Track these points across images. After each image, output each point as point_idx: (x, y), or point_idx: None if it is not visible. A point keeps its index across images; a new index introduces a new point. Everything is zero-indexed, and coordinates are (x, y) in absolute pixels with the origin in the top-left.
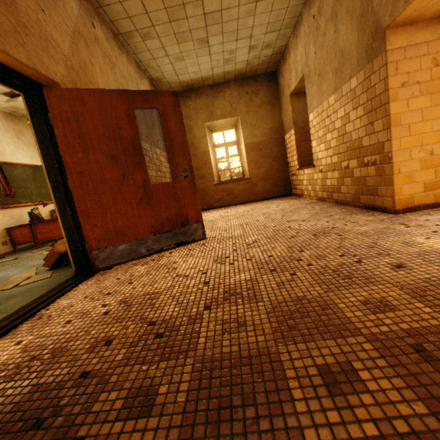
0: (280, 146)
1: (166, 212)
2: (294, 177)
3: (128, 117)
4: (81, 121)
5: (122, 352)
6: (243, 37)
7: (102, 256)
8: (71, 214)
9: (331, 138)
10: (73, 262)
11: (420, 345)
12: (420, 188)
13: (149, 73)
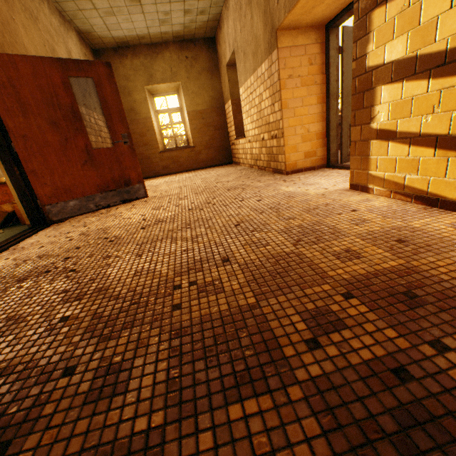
0: (221, 116)
1: (110, 174)
2: (233, 146)
3: (64, 85)
4: (17, 87)
5: (89, 249)
6: (176, 0)
7: (55, 211)
8: (20, 174)
9: (253, 113)
10: (28, 216)
11: (239, 225)
12: (302, 156)
13: (76, 25)
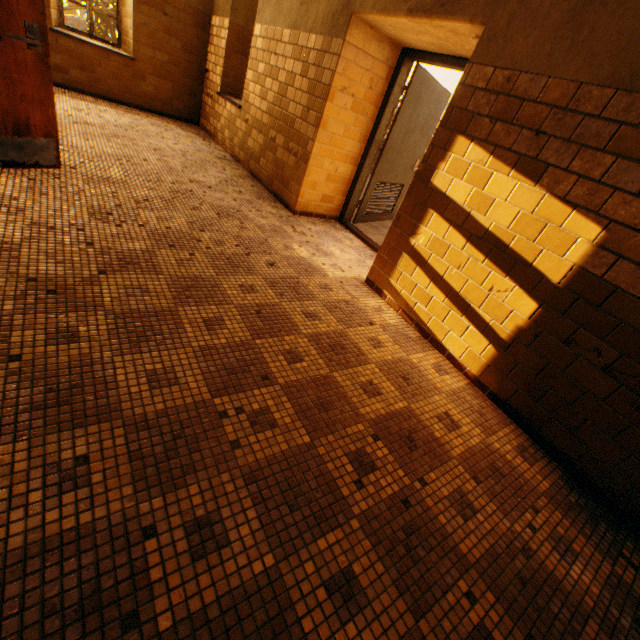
0: (202, 31)
1: None
2: (211, 101)
3: None
4: None
5: (10, 303)
6: None
7: None
8: None
9: (270, 88)
10: None
11: (260, 311)
12: (319, 198)
13: None
